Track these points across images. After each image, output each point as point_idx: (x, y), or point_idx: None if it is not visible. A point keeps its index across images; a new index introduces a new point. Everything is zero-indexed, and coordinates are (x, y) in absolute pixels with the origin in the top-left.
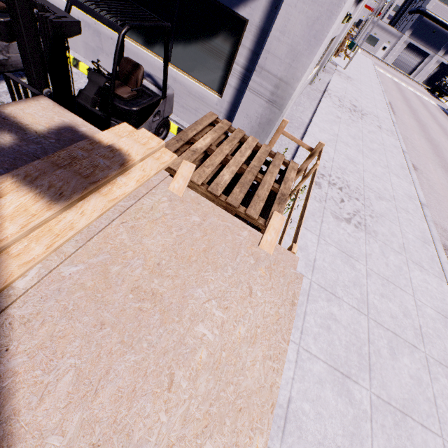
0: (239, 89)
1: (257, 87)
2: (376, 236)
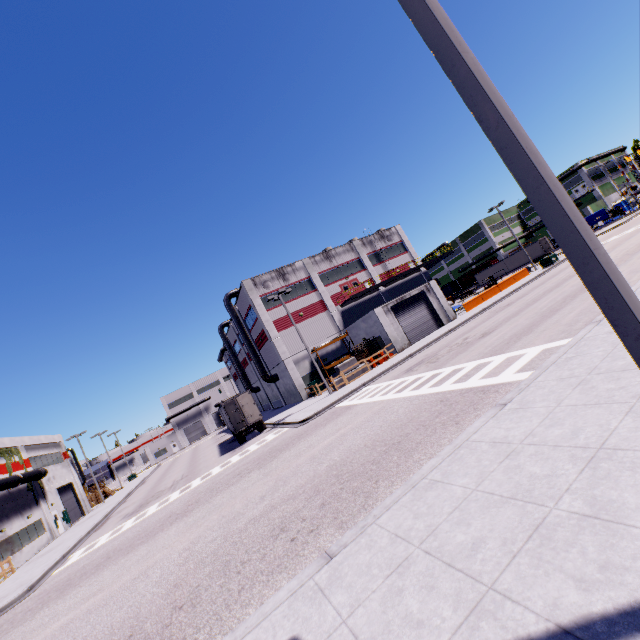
0: None
1: None
2: (57, 547)
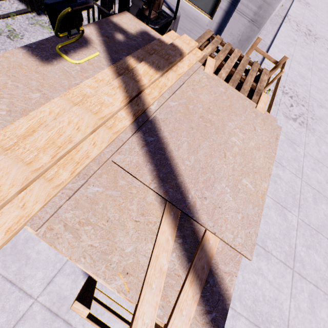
0: (228, 12)
1: (244, 9)
2: (314, 132)
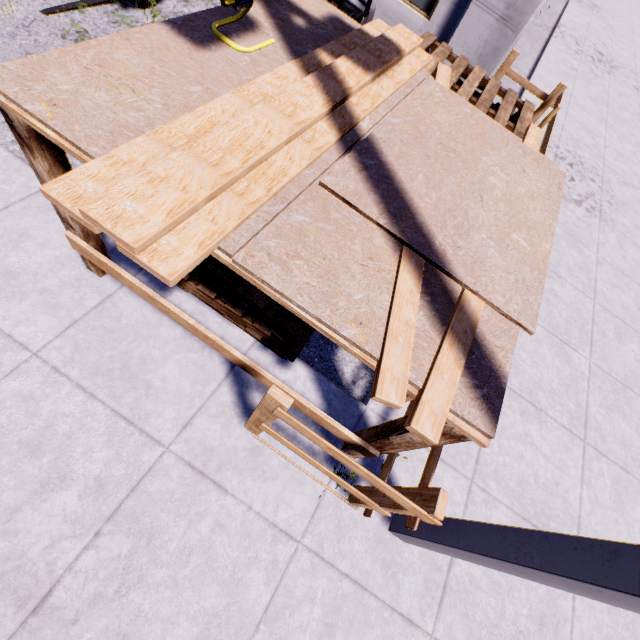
0: (458, 4)
1: None
2: (614, 226)
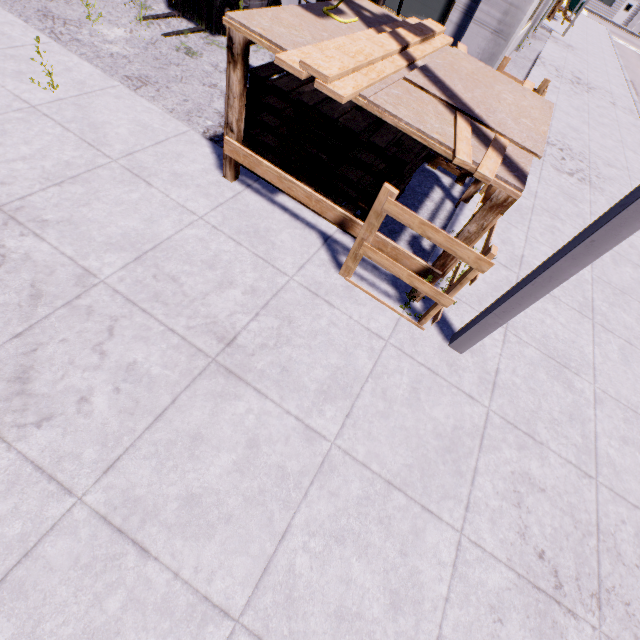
0: (460, 25)
1: (484, 18)
2: (603, 192)
